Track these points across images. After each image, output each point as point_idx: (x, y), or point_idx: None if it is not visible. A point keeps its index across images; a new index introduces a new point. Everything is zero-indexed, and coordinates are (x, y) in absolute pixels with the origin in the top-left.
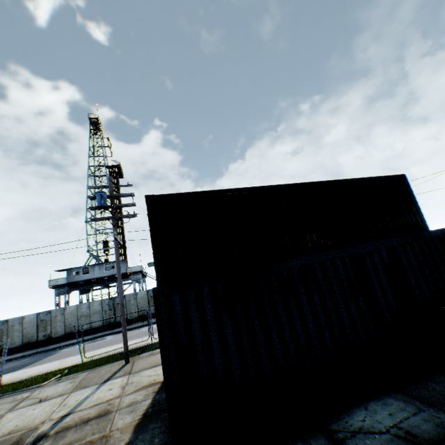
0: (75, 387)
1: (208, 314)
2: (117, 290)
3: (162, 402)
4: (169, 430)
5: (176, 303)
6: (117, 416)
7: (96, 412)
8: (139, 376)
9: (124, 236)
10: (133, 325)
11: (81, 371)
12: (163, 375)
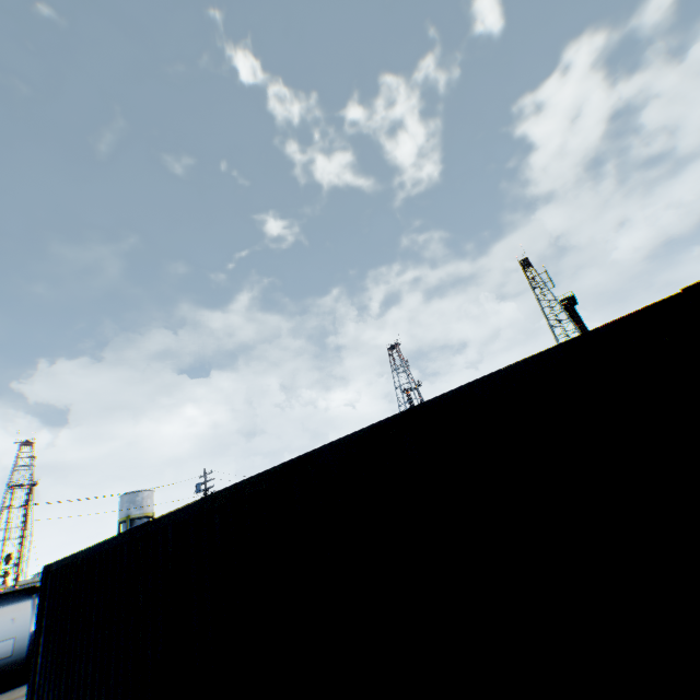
0: None
1: None
2: None
3: None
4: None
5: None
6: None
7: None
8: None
9: None
10: None
11: None
12: None
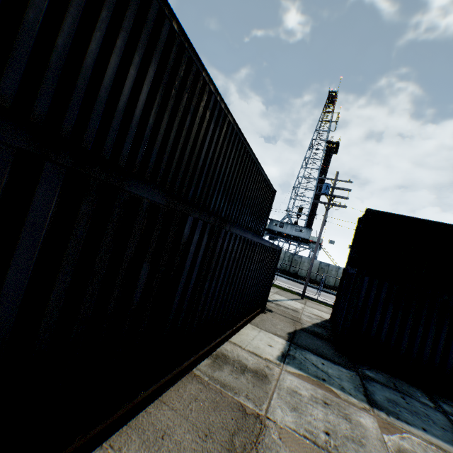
0: (275, 292)
1: (381, 295)
2: (295, 249)
3: (326, 326)
4: (331, 335)
5: (366, 281)
6: (303, 316)
7: (291, 308)
8: (311, 309)
9: (316, 208)
10: (300, 280)
11: (275, 287)
12: (347, 306)
